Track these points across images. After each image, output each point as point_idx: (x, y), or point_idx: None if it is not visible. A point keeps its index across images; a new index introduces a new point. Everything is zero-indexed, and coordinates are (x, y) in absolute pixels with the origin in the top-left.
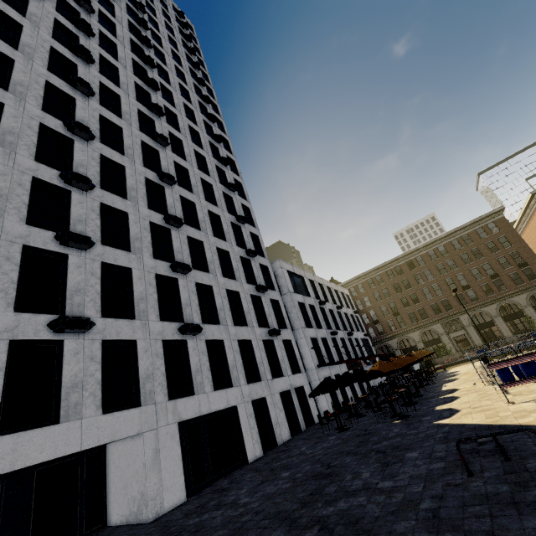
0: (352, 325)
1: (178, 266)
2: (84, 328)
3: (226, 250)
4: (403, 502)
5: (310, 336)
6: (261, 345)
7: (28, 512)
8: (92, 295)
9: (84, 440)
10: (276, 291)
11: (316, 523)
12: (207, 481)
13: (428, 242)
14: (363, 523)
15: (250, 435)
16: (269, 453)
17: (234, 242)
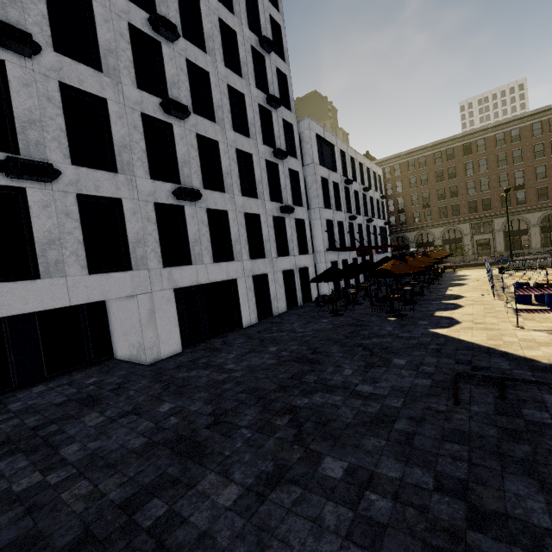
0: (374, 211)
1: (172, 106)
2: (46, 177)
3: (241, 92)
4: (378, 415)
5: (326, 218)
6: (270, 221)
7: (36, 343)
8: (54, 131)
9: (72, 297)
10: (298, 160)
11: (289, 413)
12: (202, 338)
13: (503, 121)
14: (333, 427)
15: (248, 306)
16: (263, 322)
17: (253, 81)
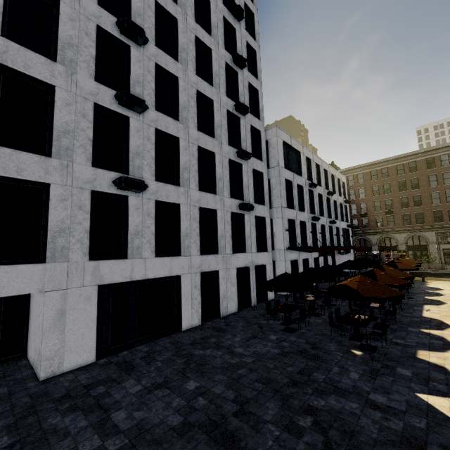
0: (337, 214)
1: (125, 98)
2: None
3: (210, 98)
4: None
5: (288, 217)
6: (228, 217)
7: None
8: None
9: None
10: (263, 162)
11: None
12: (128, 342)
13: None
14: None
15: (190, 305)
16: (206, 325)
17: (224, 90)
